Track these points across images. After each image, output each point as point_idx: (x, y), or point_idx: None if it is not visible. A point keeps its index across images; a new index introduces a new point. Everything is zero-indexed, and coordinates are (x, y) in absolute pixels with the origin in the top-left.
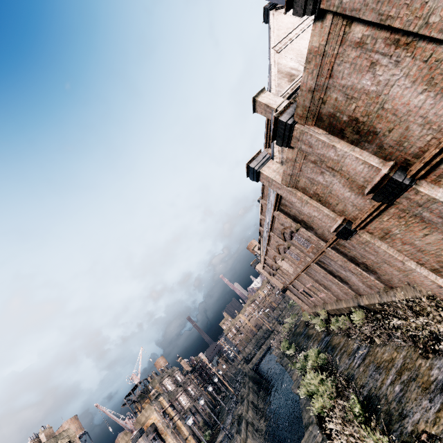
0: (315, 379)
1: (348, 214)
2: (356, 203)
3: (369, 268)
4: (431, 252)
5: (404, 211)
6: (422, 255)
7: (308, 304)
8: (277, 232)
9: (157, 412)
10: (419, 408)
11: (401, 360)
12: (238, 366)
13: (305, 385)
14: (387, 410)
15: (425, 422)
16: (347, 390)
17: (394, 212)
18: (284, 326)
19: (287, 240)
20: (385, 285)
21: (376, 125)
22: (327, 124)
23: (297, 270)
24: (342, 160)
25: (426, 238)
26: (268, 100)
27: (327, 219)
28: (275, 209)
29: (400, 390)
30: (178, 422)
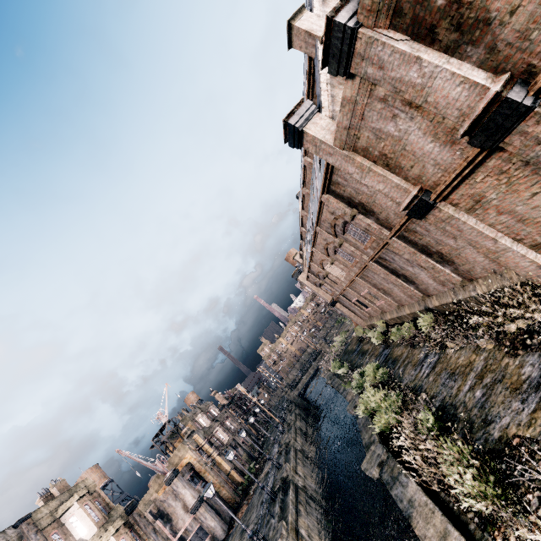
0: (375, 396)
1: (426, 180)
2: (440, 160)
3: (445, 258)
4: (537, 220)
5: (510, 161)
6: (523, 226)
7: (362, 317)
8: (325, 225)
9: (192, 451)
10: (508, 411)
11: (482, 363)
12: (282, 394)
13: (364, 404)
14: (467, 418)
15: (517, 426)
16: (416, 403)
17: (494, 166)
18: (333, 345)
19: (339, 235)
20: (463, 278)
21: (490, 5)
22: (410, 21)
23: (350, 274)
24: (430, 84)
25: (533, 199)
26: (310, 25)
27: (396, 192)
28: (324, 191)
29: (482, 394)
30: (218, 458)
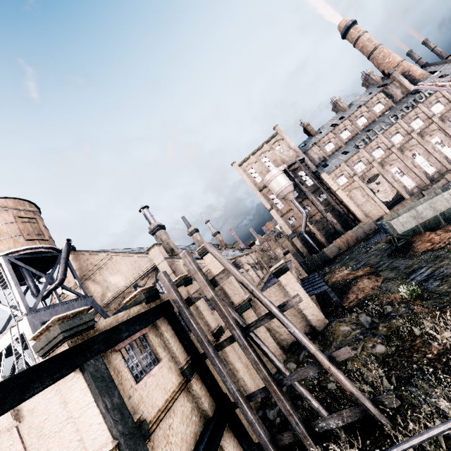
0: None
1: None
2: None
3: None
4: None
5: None
6: None
7: None
8: None
9: None
10: None
11: None
12: None
13: None
14: None
15: None
16: None
17: None
18: None
19: None
20: None
21: None
22: None
23: None
24: None
25: None
26: None
27: None
28: None
29: None
30: None
